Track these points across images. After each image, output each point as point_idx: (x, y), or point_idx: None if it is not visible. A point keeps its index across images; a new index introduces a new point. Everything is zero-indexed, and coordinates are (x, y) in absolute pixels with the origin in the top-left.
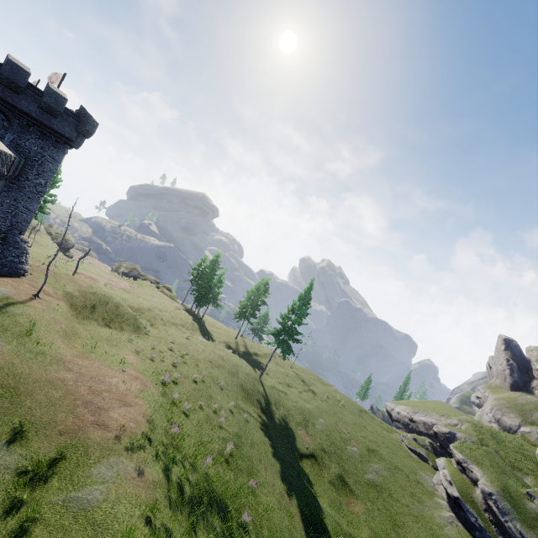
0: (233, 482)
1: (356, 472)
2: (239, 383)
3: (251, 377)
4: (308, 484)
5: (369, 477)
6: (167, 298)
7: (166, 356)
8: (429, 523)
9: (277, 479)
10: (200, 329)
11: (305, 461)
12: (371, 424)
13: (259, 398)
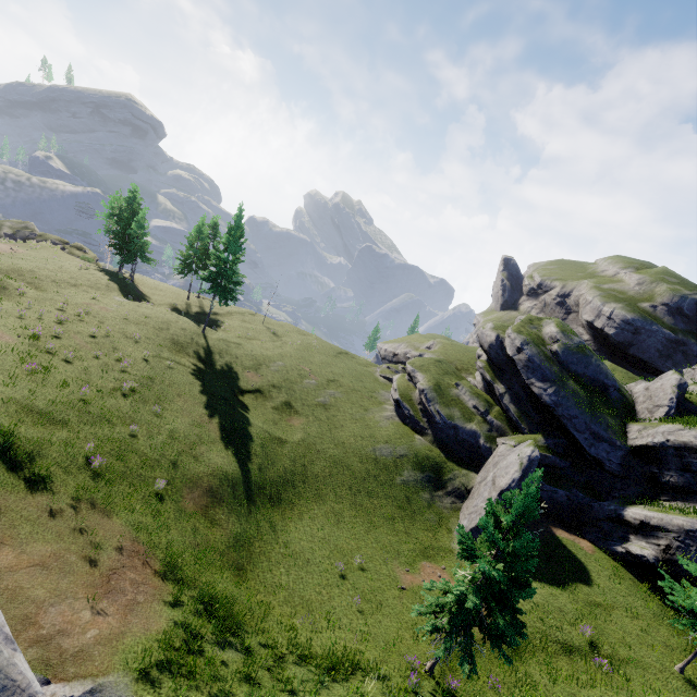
0: (128, 408)
1: (307, 398)
2: (170, 338)
3: (190, 331)
4: (243, 410)
5: (320, 400)
6: (79, 260)
7: (48, 316)
8: (367, 422)
9: (199, 407)
10: (121, 290)
11: (248, 396)
12: (345, 362)
13: (197, 349)
